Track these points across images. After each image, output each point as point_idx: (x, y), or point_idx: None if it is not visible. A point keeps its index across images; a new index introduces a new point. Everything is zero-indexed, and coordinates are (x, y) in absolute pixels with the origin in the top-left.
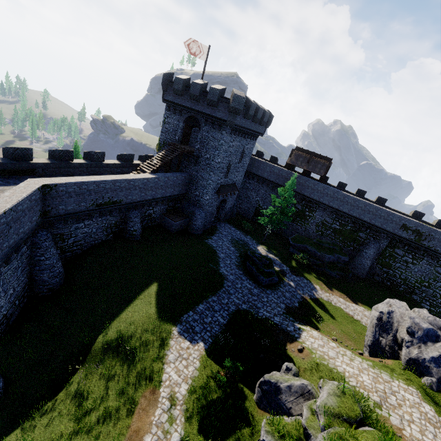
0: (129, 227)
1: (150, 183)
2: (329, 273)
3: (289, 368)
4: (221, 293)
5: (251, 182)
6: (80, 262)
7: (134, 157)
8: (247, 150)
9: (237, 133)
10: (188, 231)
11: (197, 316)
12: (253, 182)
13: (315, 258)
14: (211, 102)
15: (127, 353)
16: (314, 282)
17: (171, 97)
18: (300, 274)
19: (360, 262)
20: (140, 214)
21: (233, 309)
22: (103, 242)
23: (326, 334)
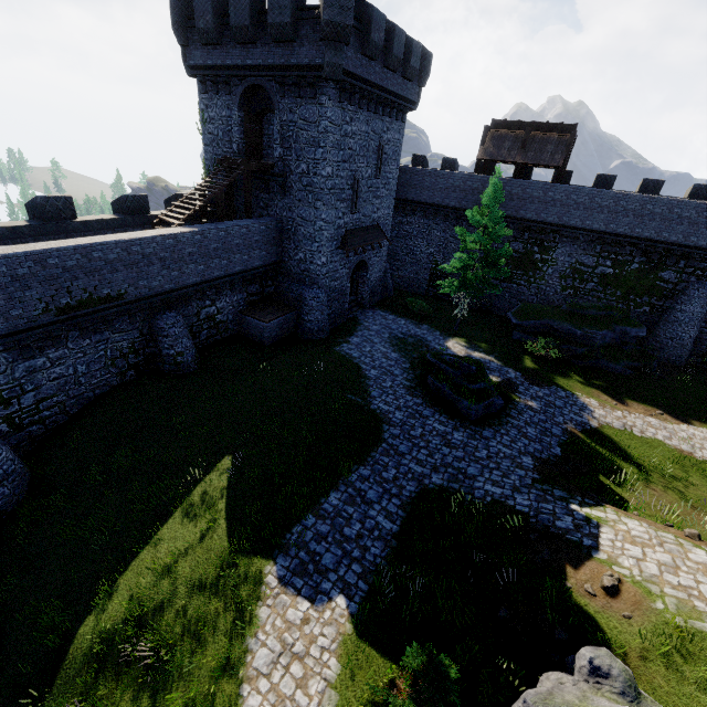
0: (164, 350)
1: (185, 246)
2: (607, 368)
3: (600, 671)
4: (379, 455)
5: (412, 220)
6: (63, 440)
7: (147, 202)
8: (388, 146)
9: (356, 100)
10: (299, 336)
11: (325, 525)
12: (417, 220)
13: (573, 342)
14: (279, 30)
15: (148, 662)
16: (582, 394)
17: (201, 55)
18: (546, 382)
19: (672, 334)
20: (186, 319)
21: (412, 489)
22: (115, 389)
23: (648, 513)
